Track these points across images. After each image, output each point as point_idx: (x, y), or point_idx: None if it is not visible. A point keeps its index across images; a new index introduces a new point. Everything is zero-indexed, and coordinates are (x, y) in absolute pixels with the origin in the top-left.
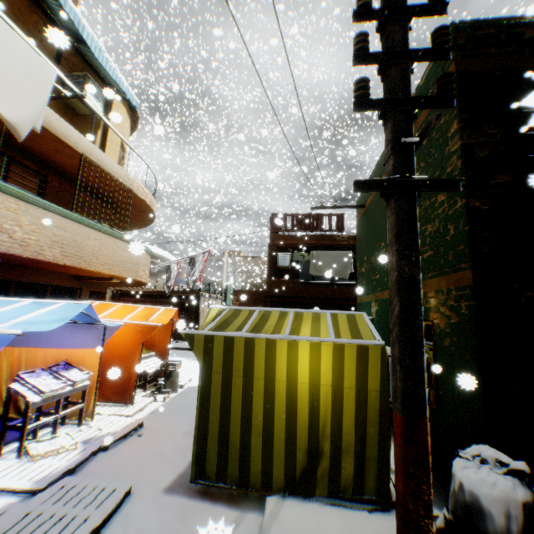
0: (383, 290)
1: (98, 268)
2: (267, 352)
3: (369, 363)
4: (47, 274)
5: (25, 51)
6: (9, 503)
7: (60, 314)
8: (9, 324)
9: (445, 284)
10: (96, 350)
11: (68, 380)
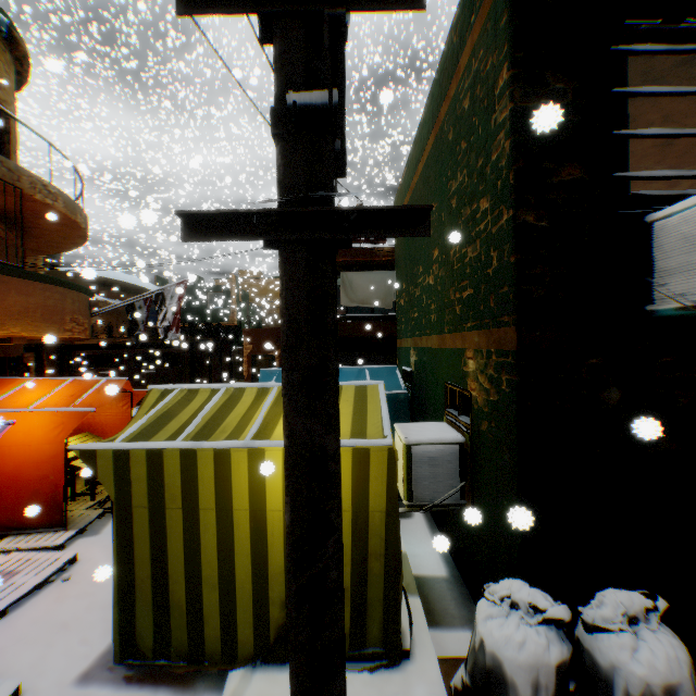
0: (421, 336)
1: None
2: (217, 469)
3: (370, 473)
4: None
5: None
6: None
7: None
8: None
9: (486, 342)
10: None
11: None
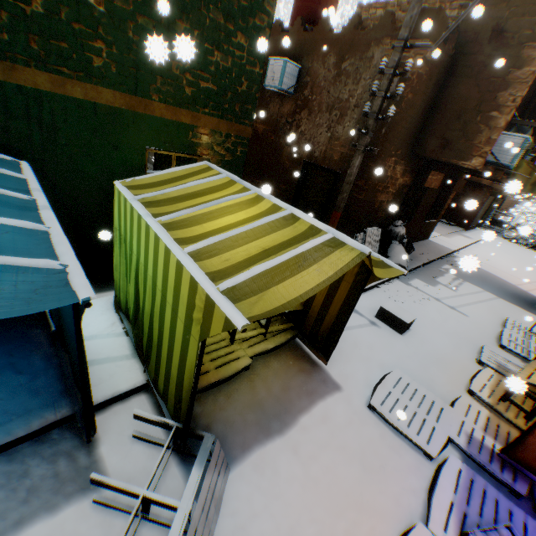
0: (15, 63)
1: None
2: None
3: None
4: None
5: None
6: (463, 441)
7: None
8: None
9: (228, 129)
10: None
11: None
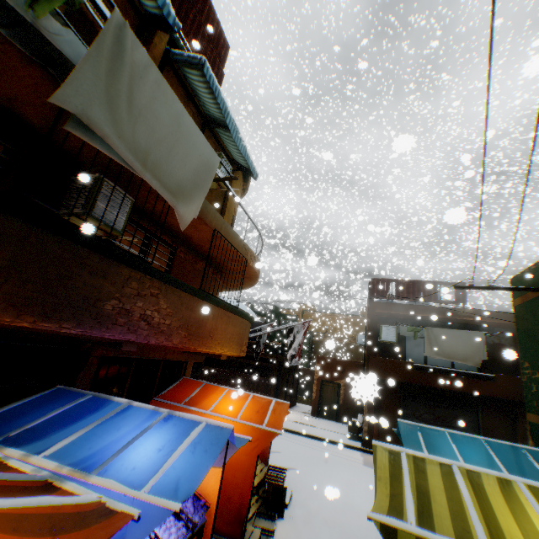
0: None
1: (212, 347)
2: None
3: None
4: (161, 348)
5: (200, 141)
6: None
7: (203, 446)
8: (157, 475)
9: None
10: (215, 468)
11: (187, 518)
